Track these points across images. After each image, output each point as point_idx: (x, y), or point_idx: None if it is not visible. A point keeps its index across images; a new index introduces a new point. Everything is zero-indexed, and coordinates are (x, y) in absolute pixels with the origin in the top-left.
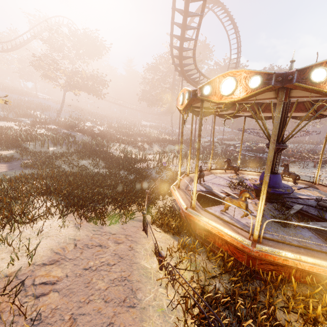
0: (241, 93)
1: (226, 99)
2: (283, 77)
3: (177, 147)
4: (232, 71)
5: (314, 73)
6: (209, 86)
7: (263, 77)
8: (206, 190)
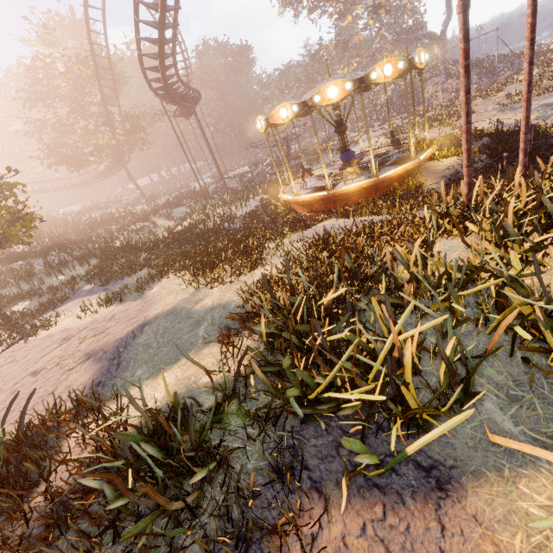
0: (342, 94)
1: (333, 101)
2: (360, 80)
3: (185, 207)
4: (331, 82)
5: (372, 75)
6: (318, 96)
7: (351, 82)
8: (315, 189)
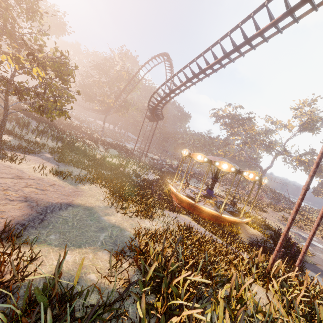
0: (228, 170)
1: (223, 169)
2: (238, 171)
3: (117, 151)
4: (227, 163)
5: (244, 173)
6: (218, 163)
7: (235, 169)
8: (188, 195)
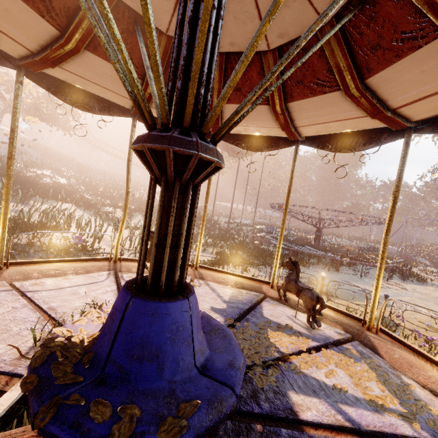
0: None
1: None
2: None
3: None
4: None
5: None
6: None
7: None
8: None
